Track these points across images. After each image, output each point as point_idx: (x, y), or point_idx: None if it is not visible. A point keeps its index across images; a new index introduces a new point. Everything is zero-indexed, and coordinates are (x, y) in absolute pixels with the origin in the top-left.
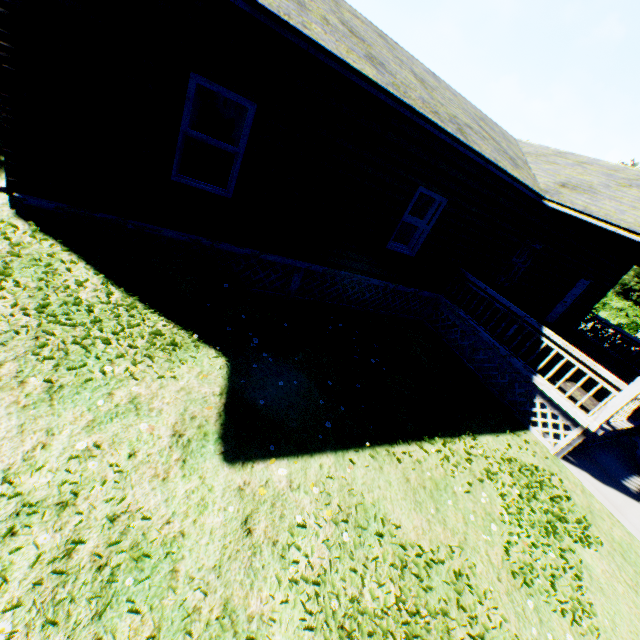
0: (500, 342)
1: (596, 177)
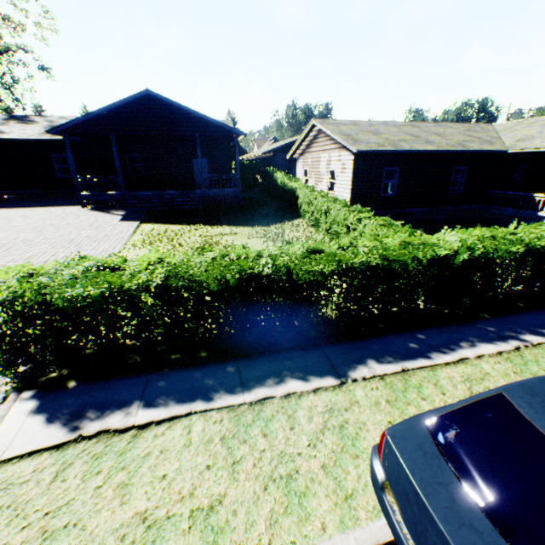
0: (518, 209)
1: (536, 129)
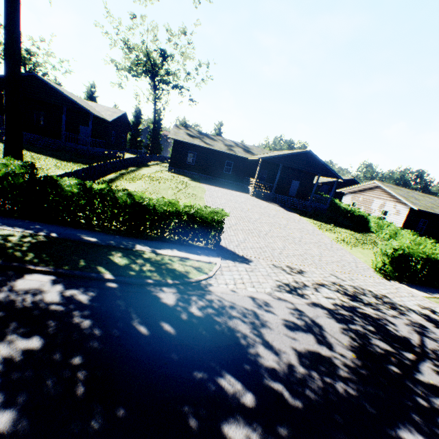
0: None
1: None
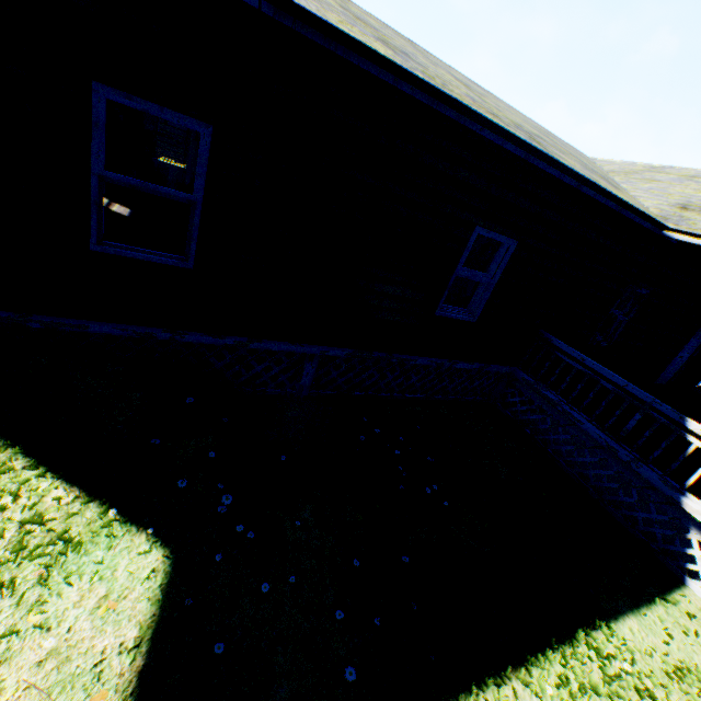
0: (616, 439)
1: None
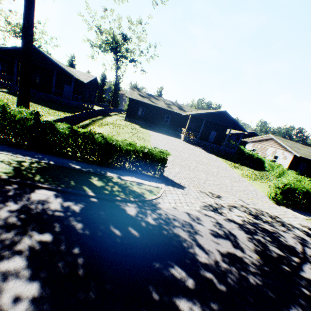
0: None
1: None
